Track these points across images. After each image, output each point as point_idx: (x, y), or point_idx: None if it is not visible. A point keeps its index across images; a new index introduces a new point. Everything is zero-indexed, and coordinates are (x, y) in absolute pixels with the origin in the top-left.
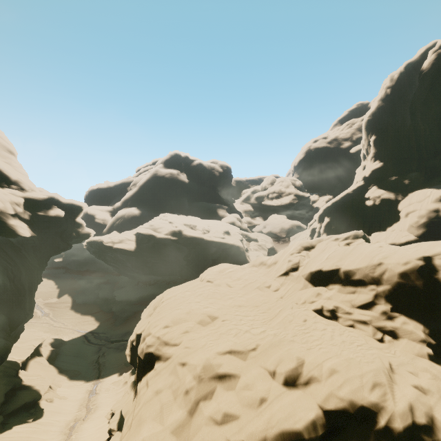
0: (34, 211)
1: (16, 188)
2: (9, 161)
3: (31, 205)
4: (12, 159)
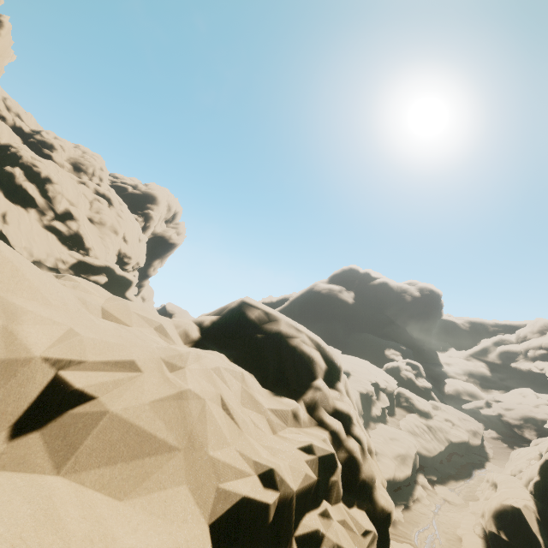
0: (80, 273)
1: (83, 253)
2: (105, 237)
3: (85, 269)
4: (110, 236)
